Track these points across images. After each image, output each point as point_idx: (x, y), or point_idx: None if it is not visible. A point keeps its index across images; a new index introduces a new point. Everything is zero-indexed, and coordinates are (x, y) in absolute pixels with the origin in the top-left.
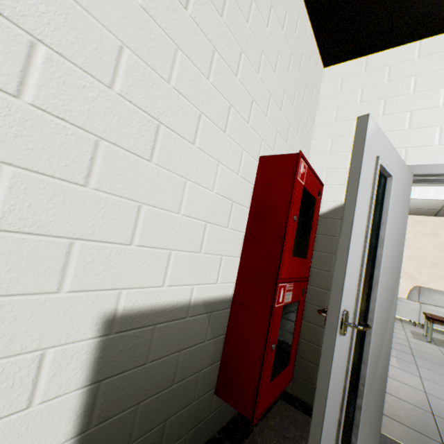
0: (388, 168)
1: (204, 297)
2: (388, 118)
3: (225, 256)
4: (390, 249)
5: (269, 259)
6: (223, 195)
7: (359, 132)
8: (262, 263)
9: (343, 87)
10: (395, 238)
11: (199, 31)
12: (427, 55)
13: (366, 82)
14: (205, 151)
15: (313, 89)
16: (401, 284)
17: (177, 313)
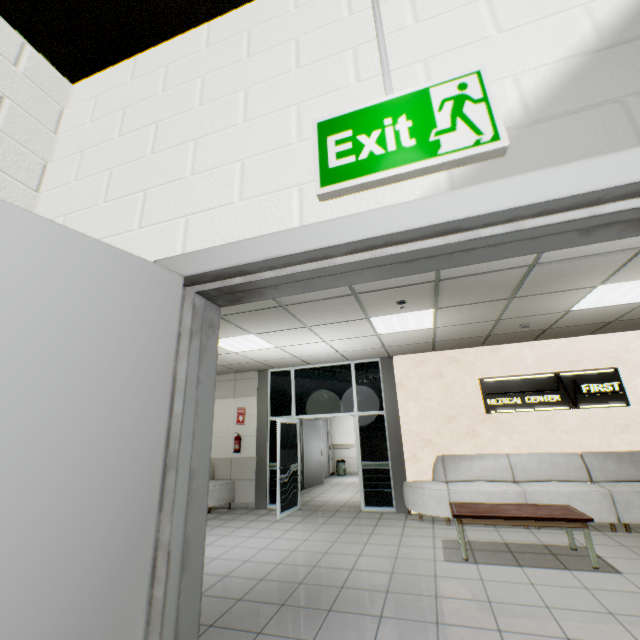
0: None
1: None
2: (160, 158)
3: None
4: None
5: None
6: None
7: None
8: None
9: (97, 111)
10: (13, 528)
11: None
12: (219, 42)
13: (132, 99)
14: None
15: (2, 105)
16: (422, 458)
17: None
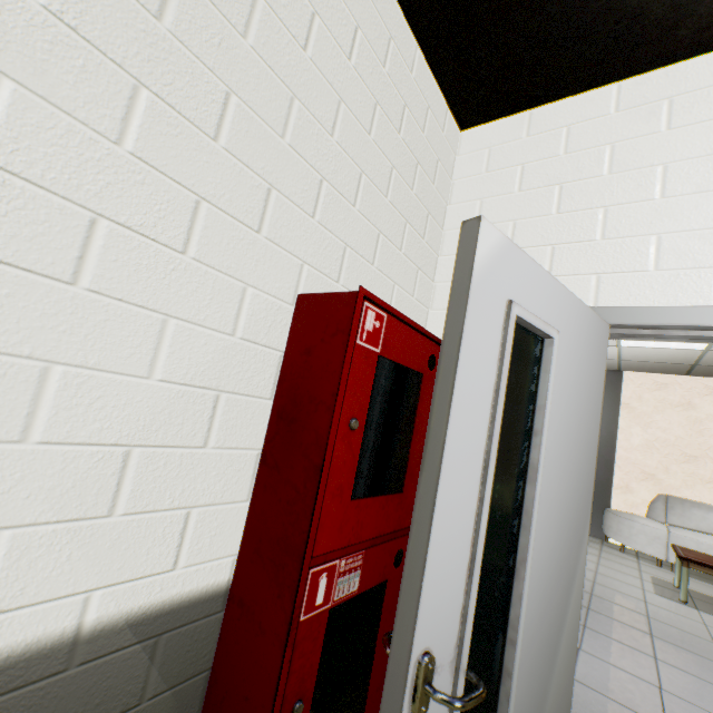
0: (540, 323)
1: (131, 610)
2: (566, 218)
3: (200, 507)
4: (560, 480)
5: (295, 511)
6: (185, 383)
7: (464, 252)
8: (284, 518)
9: (492, 163)
10: (570, 455)
11: (81, 42)
12: (631, 108)
13: (530, 156)
14: (116, 296)
15: (437, 168)
16: (636, 491)
17: (31, 668)
